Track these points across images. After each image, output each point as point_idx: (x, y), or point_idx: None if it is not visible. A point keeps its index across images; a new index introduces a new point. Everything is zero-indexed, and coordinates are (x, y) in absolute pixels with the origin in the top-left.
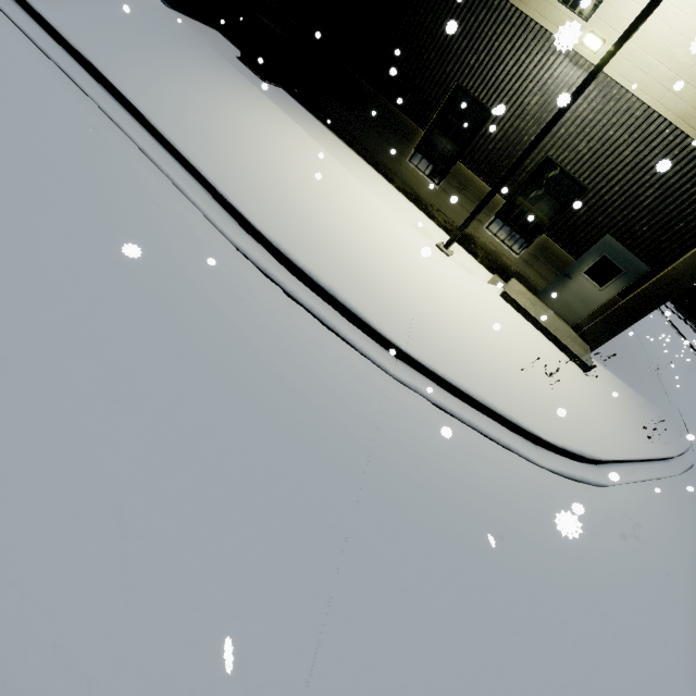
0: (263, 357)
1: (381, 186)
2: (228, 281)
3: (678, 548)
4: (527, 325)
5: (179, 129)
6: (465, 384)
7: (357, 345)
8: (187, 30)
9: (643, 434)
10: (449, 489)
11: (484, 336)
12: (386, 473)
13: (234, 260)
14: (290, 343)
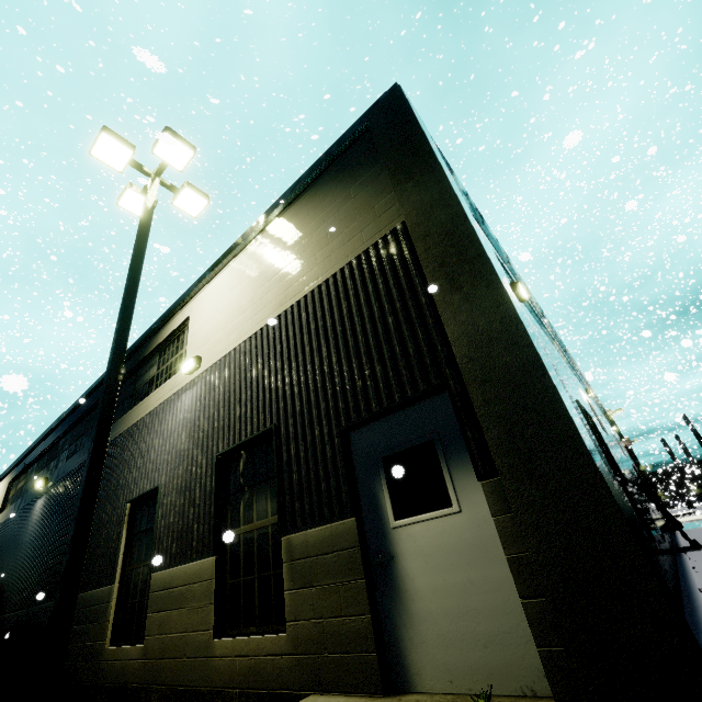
0: None
1: None
2: None
3: None
4: None
5: None
6: None
7: None
8: None
9: None
10: None
11: None
12: None
13: None
14: None
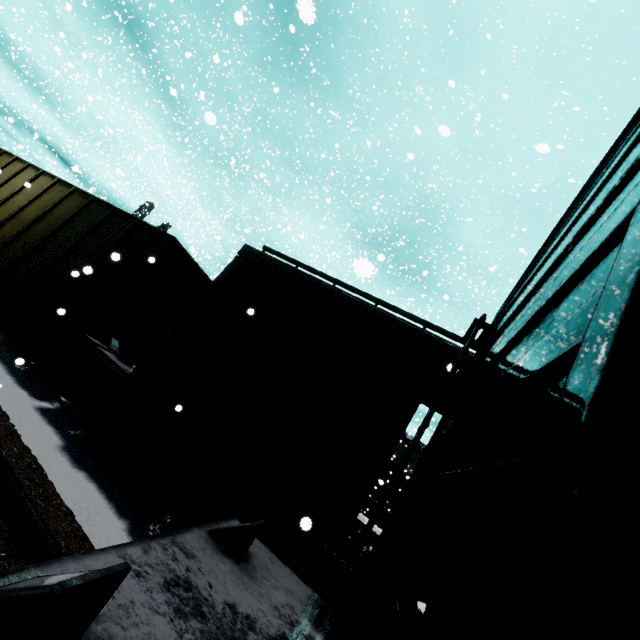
0: None
1: None
2: None
3: None
4: None
5: None
6: None
7: None
8: None
9: None
10: None
11: None
12: None
13: None
14: None
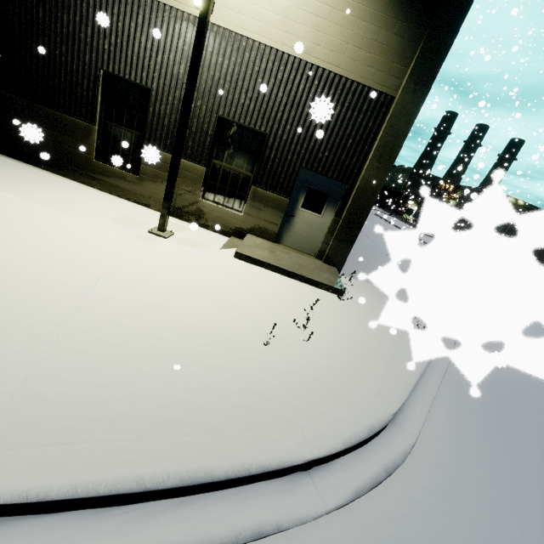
0: None
1: (70, 192)
2: None
3: (508, 467)
4: (271, 276)
5: None
6: (136, 470)
7: None
8: None
9: None
10: None
11: (204, 324)
12: None
13: None
14: None
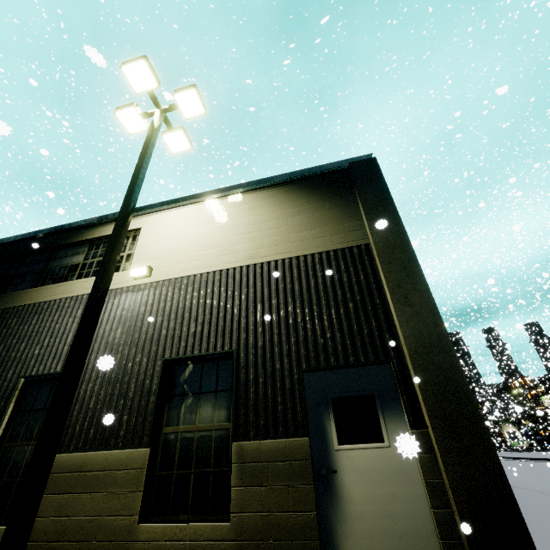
0: None
1: None
2: None
3: None
4: None
5: None
6: None
7: None
8: None
9: None
10: None
11: None
12: None
13: None
14: None
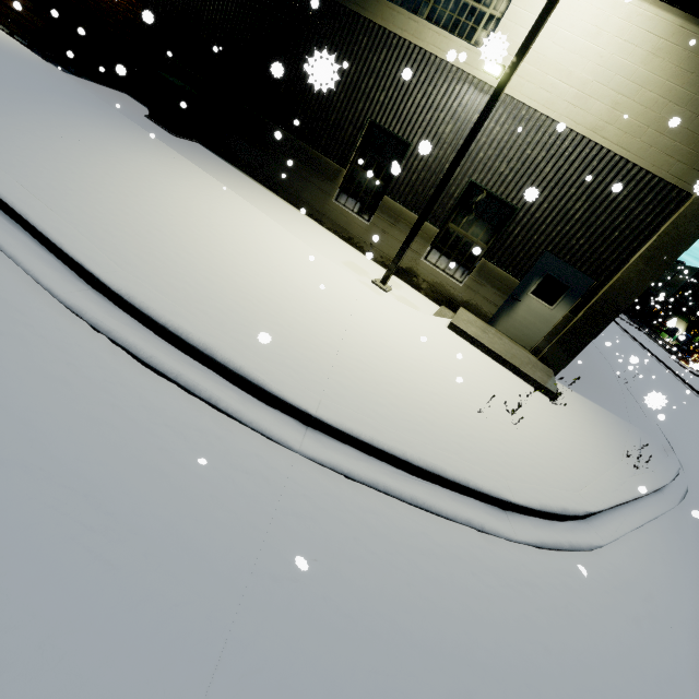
0: (65, 466)
1: (308, 228)
2: (37, 355)
3: None
4: (481, 356)
5: (13, 174)
6: (402, 447)
7: (244, 418)
8: (78, 89)
9: (628, 464)
10: (380, 626)
11: (429, 377)
12: (268, 629)
13: (59, 325)
14: (128, 433)
